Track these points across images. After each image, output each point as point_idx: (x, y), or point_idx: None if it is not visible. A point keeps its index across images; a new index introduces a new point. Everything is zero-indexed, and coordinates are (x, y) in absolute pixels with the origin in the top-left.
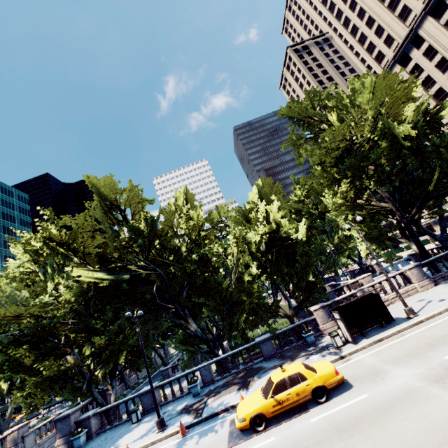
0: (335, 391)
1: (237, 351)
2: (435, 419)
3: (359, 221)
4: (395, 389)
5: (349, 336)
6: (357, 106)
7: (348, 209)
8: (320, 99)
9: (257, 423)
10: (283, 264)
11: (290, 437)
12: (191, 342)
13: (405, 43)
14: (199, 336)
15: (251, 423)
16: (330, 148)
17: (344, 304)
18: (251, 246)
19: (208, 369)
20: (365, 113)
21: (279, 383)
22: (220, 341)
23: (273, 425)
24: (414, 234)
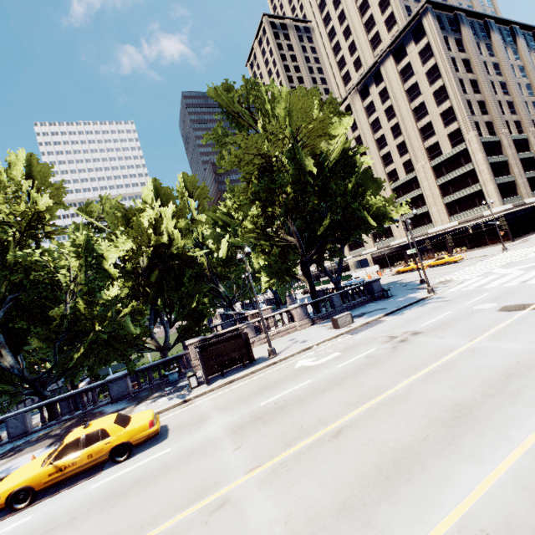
0: (147, 445)
1: (75, 393)
2: (199, 477)
3: (247, 253)
4: (198, 441)
5: (204, 377)
6: (278, 119)
7: (256, 236)
8: (255, 96)
9: (18, 500)
10: (170, 287)
11: (49, 513)
12: (9, 381)
13: (369, 74)
14: (17, 374)
15: (8, 502)
16: (244, 160)
17: (212, 342)
18: (106, 261)
19: (21, 419)
20: (283, 131)
21: (70, 445)
22: (54, 379)
23: (44, 497)
24: (309, 274)
